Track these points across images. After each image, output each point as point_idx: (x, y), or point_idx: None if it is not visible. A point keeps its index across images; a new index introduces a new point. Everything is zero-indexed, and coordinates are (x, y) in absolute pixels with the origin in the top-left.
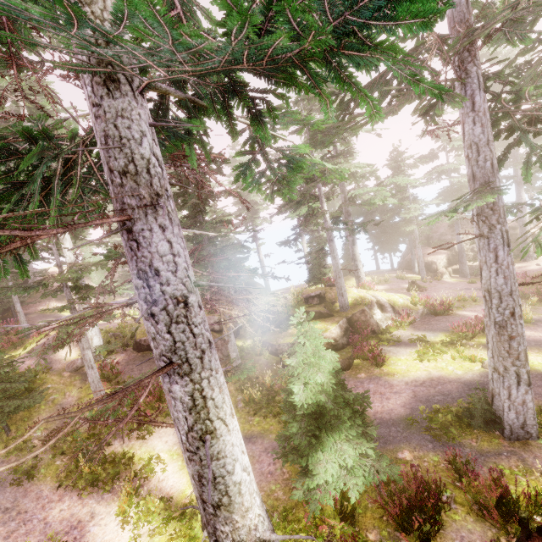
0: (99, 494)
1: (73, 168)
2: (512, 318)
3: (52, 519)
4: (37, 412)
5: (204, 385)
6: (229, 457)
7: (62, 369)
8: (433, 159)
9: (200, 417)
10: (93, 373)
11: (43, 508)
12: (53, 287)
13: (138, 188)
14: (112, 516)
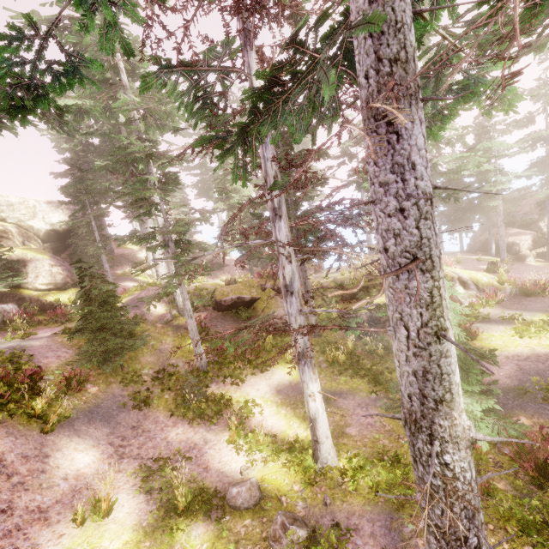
0: (207, 426)
1: (311, 71)
2: None
3: (171, 439)
4: (141, 353)
5: (440, 284)
6: (452, 358)
7: (154, 321)
8: (527, 124)
9: (435, 315)
10: (192, 322)
11: (162, 430)
12: (126, 254)
13: (406, 77)
14: (223, 443)
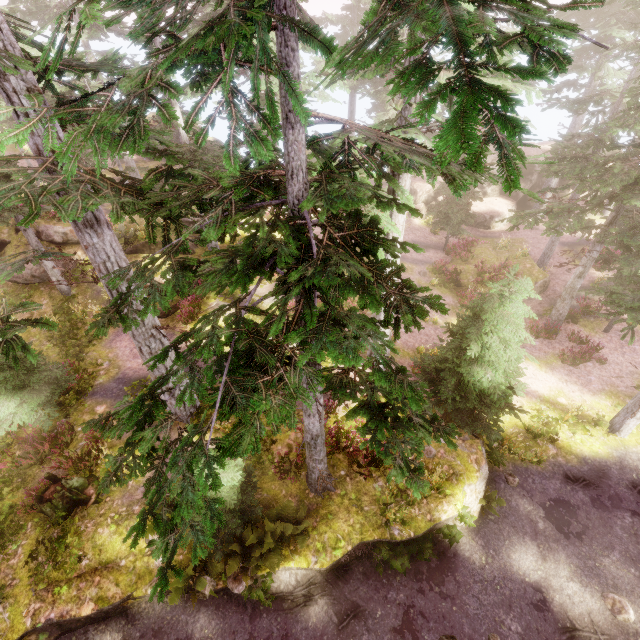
0: None
1: None
2: (141, 353)
3: None
4: None
5: None
6: None
7: None
8: None
9: None
10: None
11: None
12: None
13: None
14: None
